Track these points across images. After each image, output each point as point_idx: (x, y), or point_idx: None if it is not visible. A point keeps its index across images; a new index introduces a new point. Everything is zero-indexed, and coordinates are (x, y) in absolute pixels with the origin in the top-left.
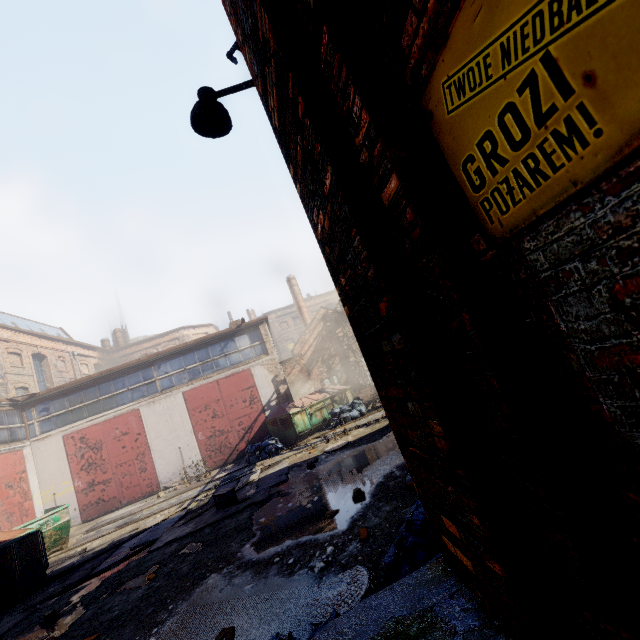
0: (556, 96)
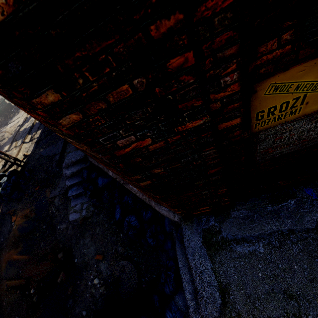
0: (299, 104)
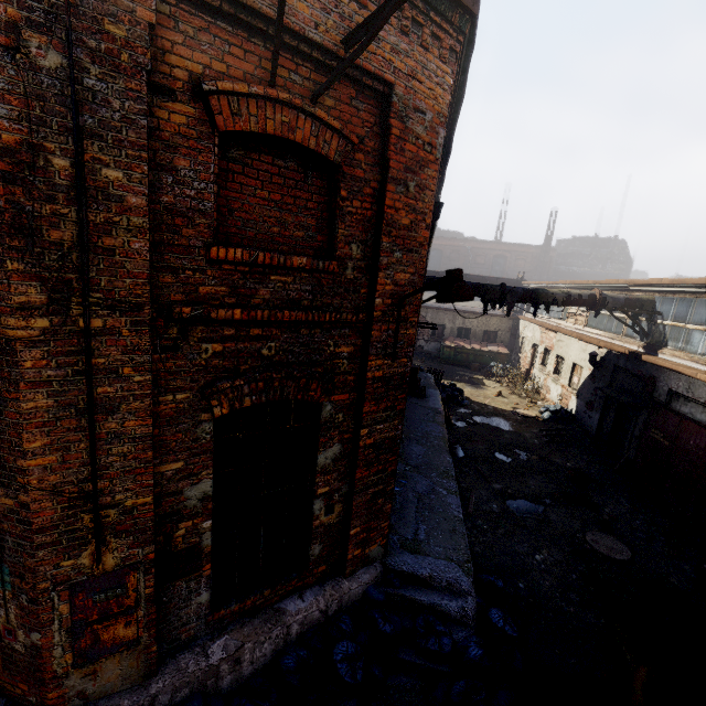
0: None
